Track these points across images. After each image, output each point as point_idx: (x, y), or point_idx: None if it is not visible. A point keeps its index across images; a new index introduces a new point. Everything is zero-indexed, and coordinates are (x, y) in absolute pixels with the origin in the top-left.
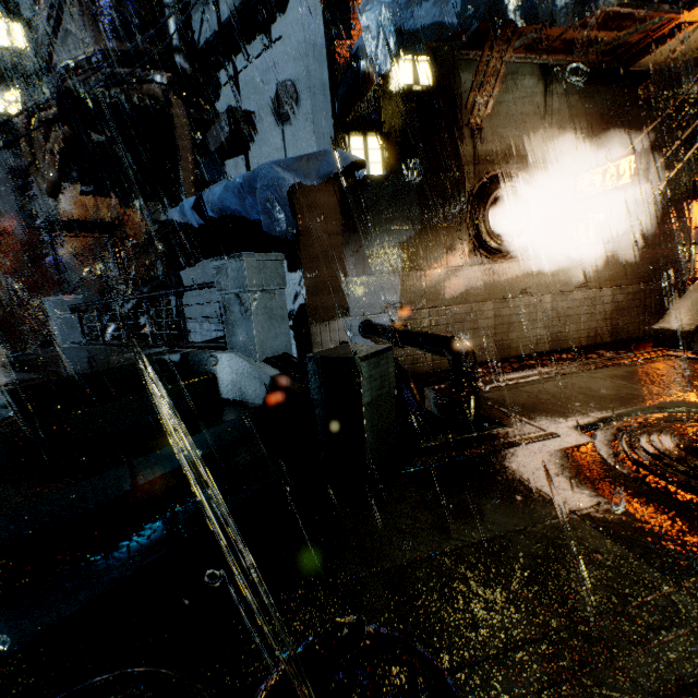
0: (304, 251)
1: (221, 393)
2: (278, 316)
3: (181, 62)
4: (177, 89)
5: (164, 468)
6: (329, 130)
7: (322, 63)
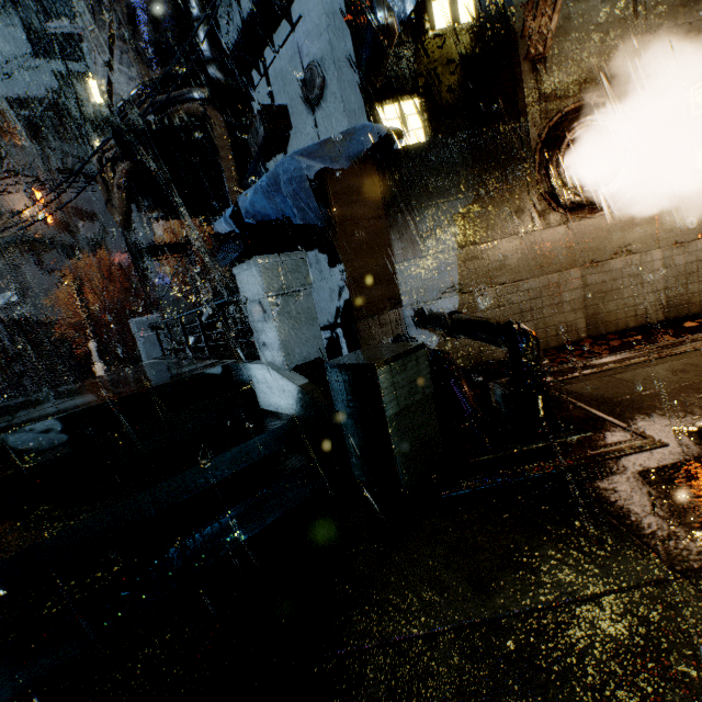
0: (343, 243)
1: (260, 403)
2: (306, 319)
3: (214, 73)
4: (216, 102)
5: (187, 491)
6: (360, 104)
7: (344, 32)
